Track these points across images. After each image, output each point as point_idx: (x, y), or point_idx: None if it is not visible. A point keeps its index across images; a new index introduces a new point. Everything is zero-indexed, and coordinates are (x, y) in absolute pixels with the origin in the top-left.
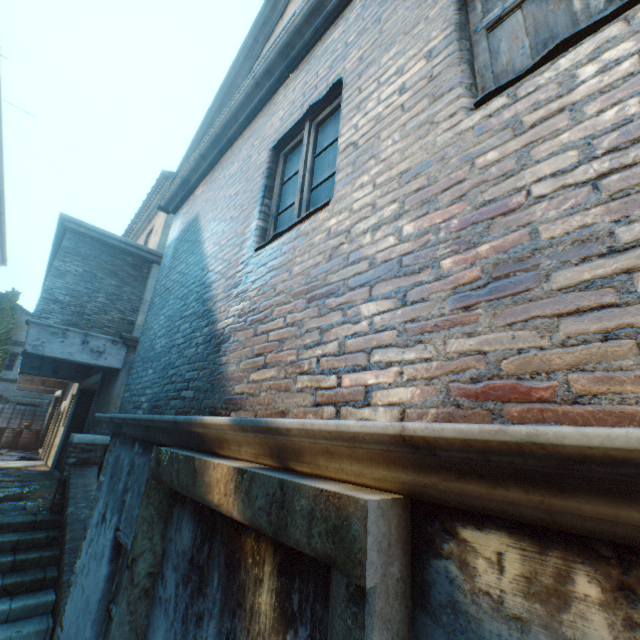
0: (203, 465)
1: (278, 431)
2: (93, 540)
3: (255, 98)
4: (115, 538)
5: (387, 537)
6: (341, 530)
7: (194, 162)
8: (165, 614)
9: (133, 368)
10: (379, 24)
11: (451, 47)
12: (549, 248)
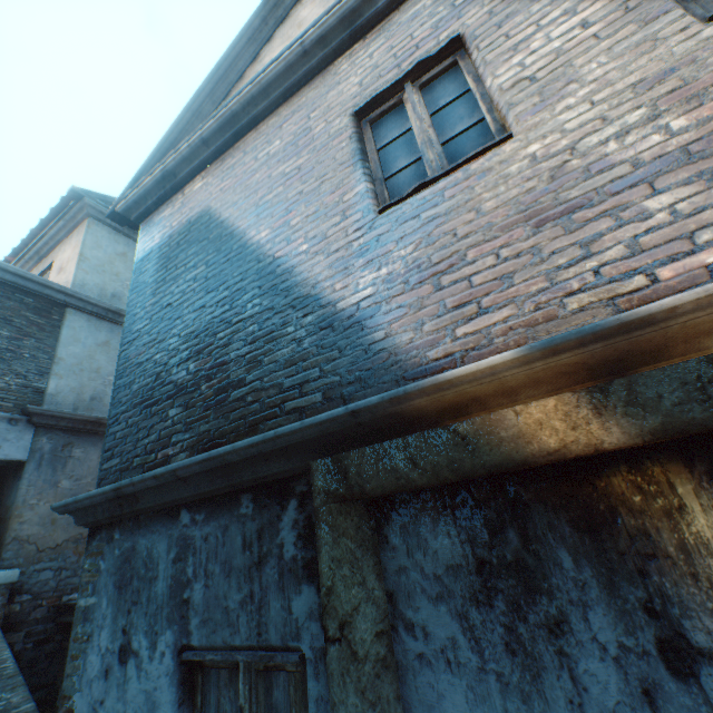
0: (483, 423)
1: (644, 322)
2: (103, 702)
3: (299, 70)
4: (179, 666)
5: None
6: None
7: (189, 148)
8: (451, 669)
9: (114, 425)
10: None
11: None
12: None
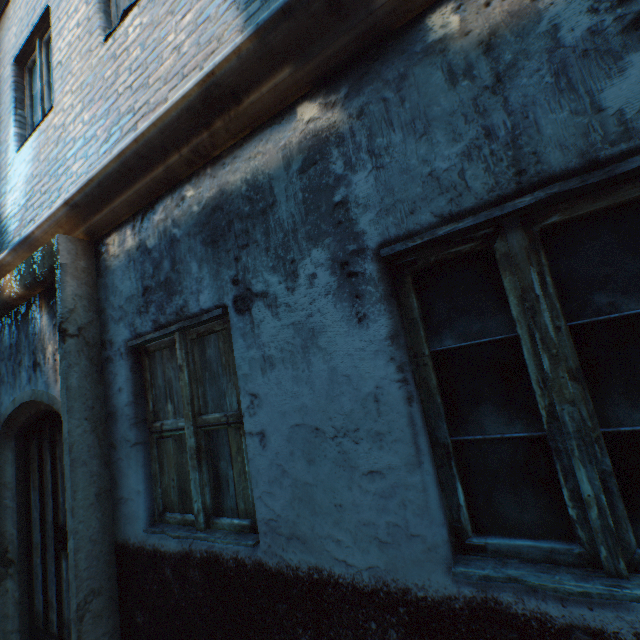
0: None
1: (31, 238)
2: None
3: None
4: None
5: (76, 251)
6: (53, 252)
7: None
8: (3, 384)
9: None
10: None
11: None
12: (123, 118)
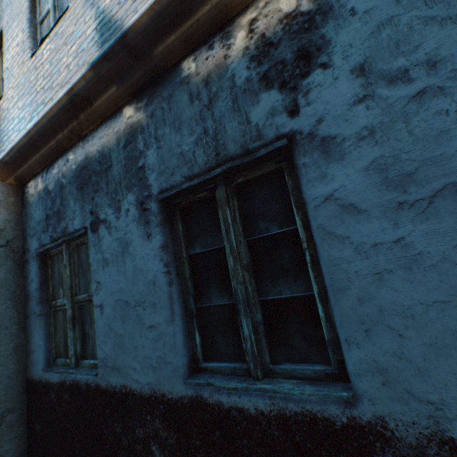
0: None
1: None
2: None
3: None
4: None
5: (8, 192)
6: None
7: None
8: None
9: None
10: (12, 5)
11: (27, 30)
12: (39, 107)
